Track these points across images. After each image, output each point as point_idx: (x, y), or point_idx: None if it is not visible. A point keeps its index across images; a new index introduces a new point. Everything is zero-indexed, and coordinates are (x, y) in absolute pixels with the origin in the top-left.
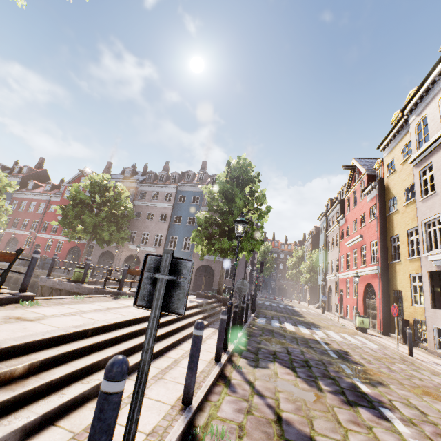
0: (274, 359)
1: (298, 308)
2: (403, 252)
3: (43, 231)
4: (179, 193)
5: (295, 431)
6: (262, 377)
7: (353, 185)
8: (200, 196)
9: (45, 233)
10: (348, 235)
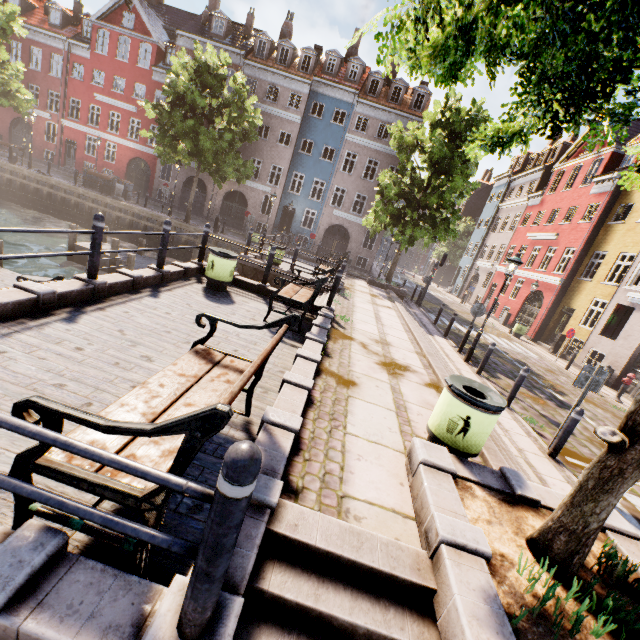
0: (495, 370)
1: (432, 292)
2: (600, 274)
3: (73, 118)
4: (313, 97)
5: (553, 421)
6: (506, 386)
7: (583, 156)
8: (348, 111)
9: (78, 123)
10: (536, 224)
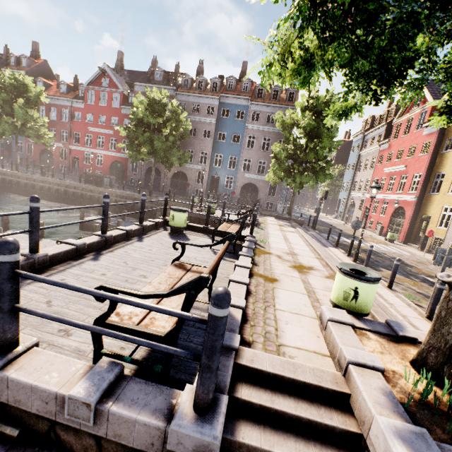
0: (377, 266)
1: (322, 219)
2: (444, 188)
3: (76, 144)
4: (222, 106)
5: (428, 296)
6: (387, 276)
7: (412, 111)
8: (245, 110)
9: (79, 146)
10: (388, 161)
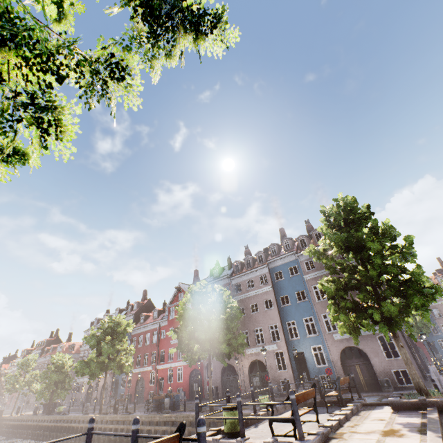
0: None
1: None
2: None
3: (162, 362)
4: (272, 270)
5: None
6: None
7: None
8: (296, 264)
9: (164, 363)
10: None
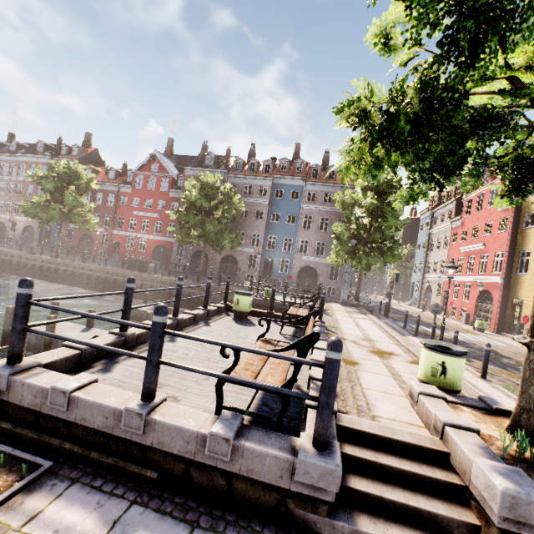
0: (467, 356)
1: (395, 306)
2: (532, 267)
3: (119, 228)
4: (275, 186)
5: None
6: (480, 367)
7: (481, 187)
8: (300, 190)
9: (122, 230)
10: (464, 239)
